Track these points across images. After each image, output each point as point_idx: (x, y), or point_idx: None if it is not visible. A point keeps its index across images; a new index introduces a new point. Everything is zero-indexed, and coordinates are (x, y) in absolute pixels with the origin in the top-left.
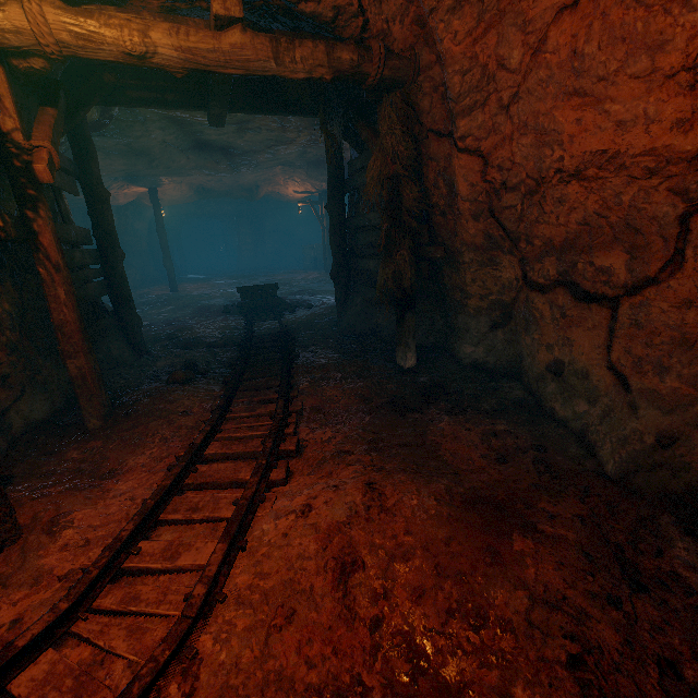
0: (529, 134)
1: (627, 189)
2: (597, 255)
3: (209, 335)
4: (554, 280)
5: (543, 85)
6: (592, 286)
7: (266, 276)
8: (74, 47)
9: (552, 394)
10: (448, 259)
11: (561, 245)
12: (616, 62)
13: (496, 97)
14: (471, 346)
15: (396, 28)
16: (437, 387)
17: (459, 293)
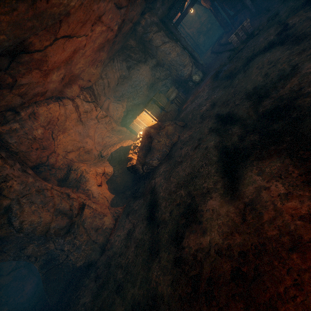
0: None
1: None
2: None
3: None
4: None
5: None
6: None
7: None
8: None
9: None
10: None
11: None
12: None
13: None
14: None
15: None
16: None
17: None
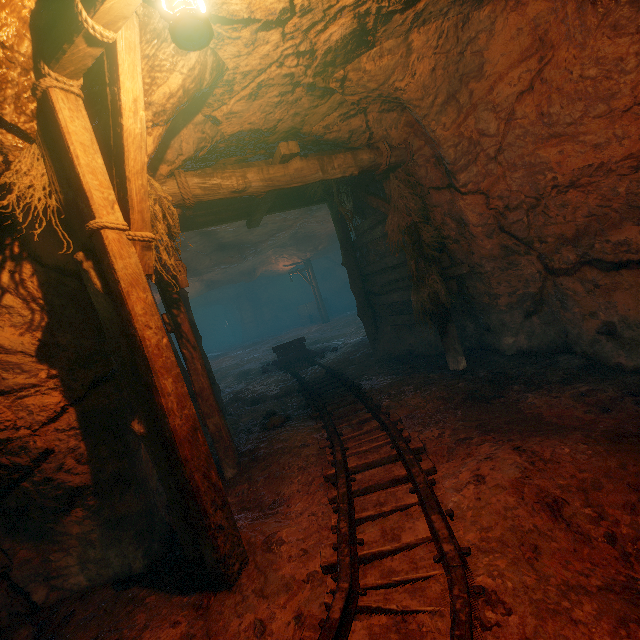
0: (519, 170)
1: (620, 183)
2: (610, 234)
3: (269, 389)
4: (576, 263)
5: (521, 138)
6: (615, 257)
7: (275, 339)
8: (202, 196)
9: (612, 351)
10: (469, 273)
11: (573, 236)
12: (579, 112)
13: (484, 154)
14: (511, 337)
15: (393, 132)
16: (500, 376)
17: (487, 297)
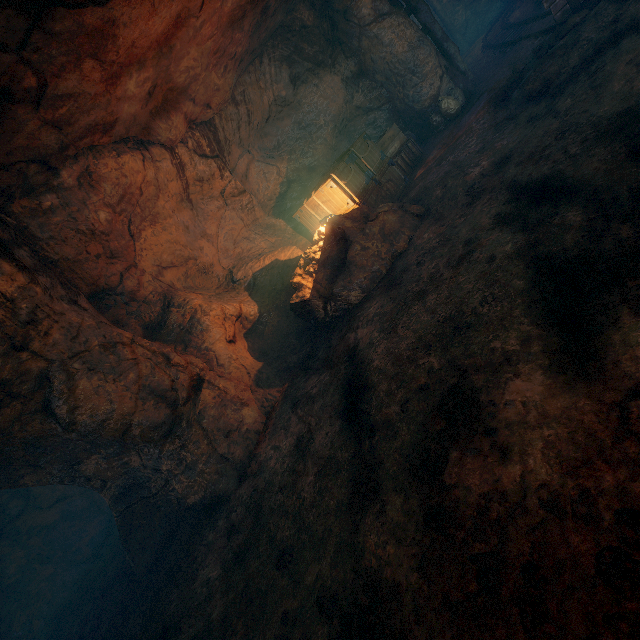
0: None
1: None
2: None
3: None
4: None
5: None
6: None
7: None
8: None
9: None
10: None
11: None
12: None
13: None
14: None
15: None
16: None
17: None
